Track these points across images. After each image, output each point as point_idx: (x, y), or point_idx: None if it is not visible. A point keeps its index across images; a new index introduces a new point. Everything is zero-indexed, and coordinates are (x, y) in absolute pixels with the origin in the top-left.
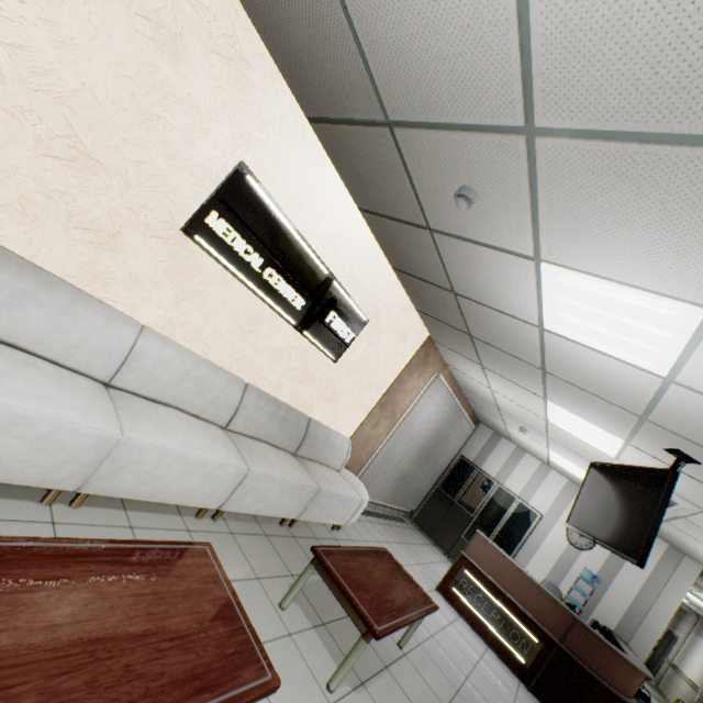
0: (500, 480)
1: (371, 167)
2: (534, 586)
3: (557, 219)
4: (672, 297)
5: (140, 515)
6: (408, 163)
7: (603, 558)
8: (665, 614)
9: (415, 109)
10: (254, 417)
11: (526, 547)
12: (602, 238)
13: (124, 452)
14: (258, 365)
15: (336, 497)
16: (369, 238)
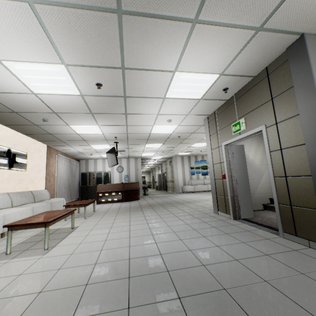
0: (96, 171)
1: (9, 118)
2: (114, 184)
3: (68, 120)
4: (93, 125)
5: (17, 232)
6: (24, 117)
7: (126, 170)
8: (140, 171)
9: (24, 111)
10: (17, 200)
11: (112, 181)
12: (77, 121)
13: (7, 217)
14: (5, 186)
15: (57, 202)
16: (11, 130)
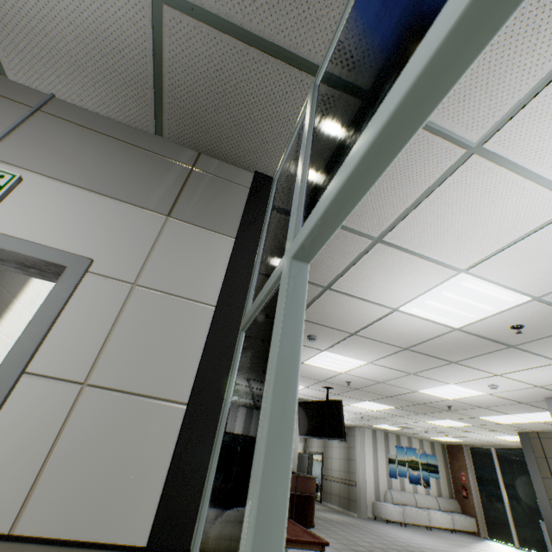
0: None
1: None
2: None
3: (342, 346)
4: (361, 359)
5: None
6: None
7: None
8: (297, 445)
9: (316, 320)
10: None
11: None
12: (353, 350)
13: None
14: None
15: None
16: None
